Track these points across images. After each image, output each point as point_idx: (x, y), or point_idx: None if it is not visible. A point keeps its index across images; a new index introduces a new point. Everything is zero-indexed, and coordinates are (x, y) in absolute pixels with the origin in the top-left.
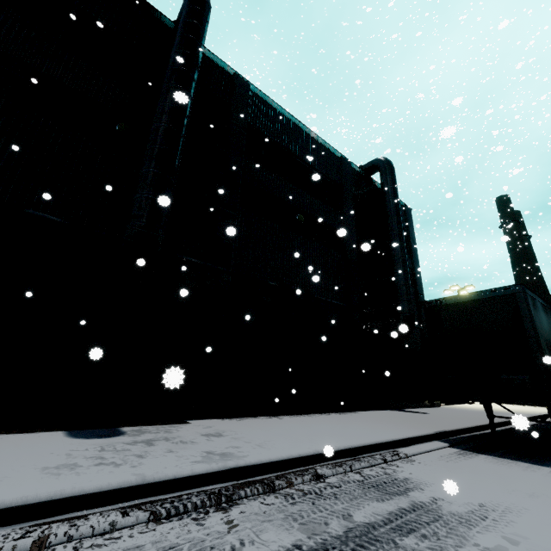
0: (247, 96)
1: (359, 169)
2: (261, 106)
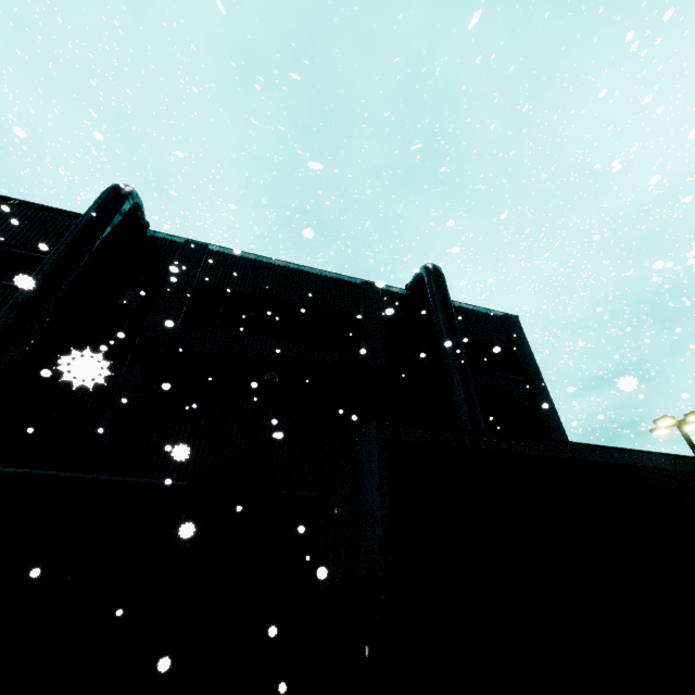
0: (199, 258)
1: (396, 288)
2: (224, 261)
